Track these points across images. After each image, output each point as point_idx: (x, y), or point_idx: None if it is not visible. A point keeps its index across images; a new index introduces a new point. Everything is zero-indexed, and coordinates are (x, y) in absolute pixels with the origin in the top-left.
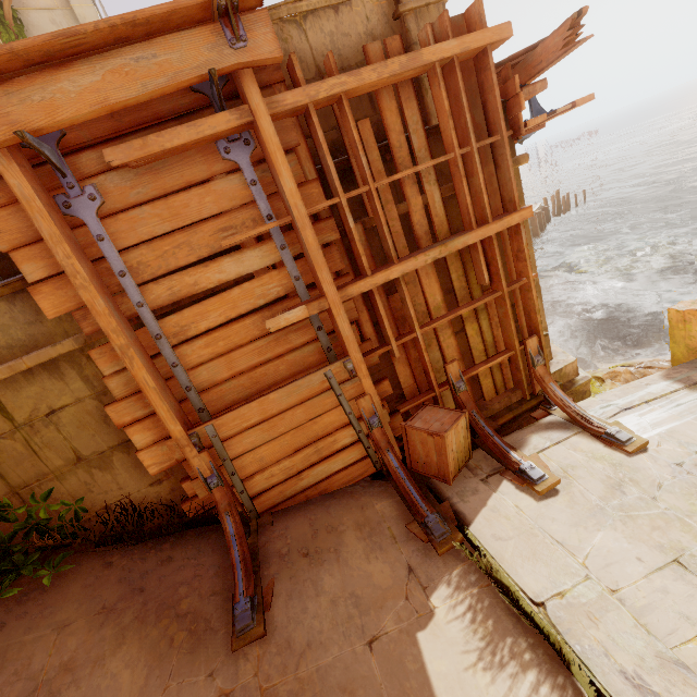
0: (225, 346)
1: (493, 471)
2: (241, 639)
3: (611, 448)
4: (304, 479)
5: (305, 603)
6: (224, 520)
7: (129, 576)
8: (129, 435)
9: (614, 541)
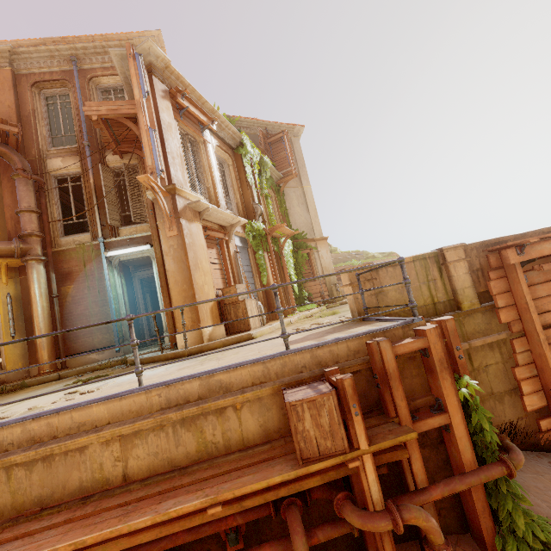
0: None
1: None
2: None
3: None
4: None
5: None
6: None
7: (544, 463)
8: (521, 385)
9: None
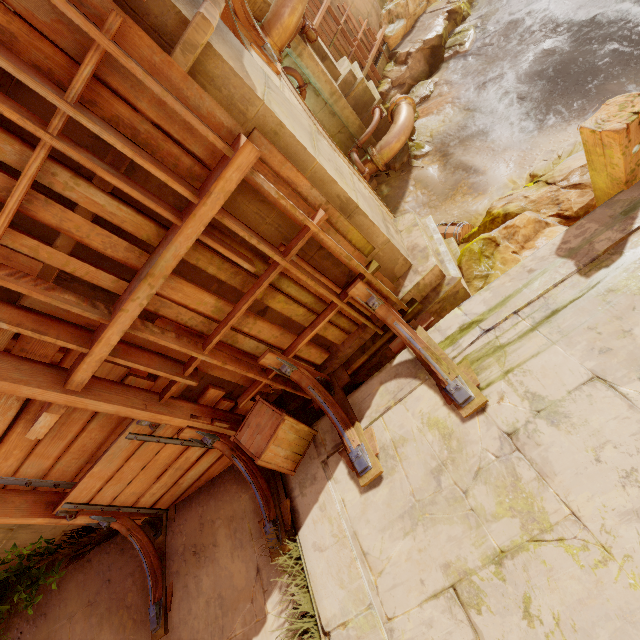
0: (23, 451)
1: (334, 448)
2: (155, 636)
3: (449, 407)
4: (184, 483)
5: (190, 605)
6: (130, 540)
7: (99, 574)
8: None
9: (409, 555)
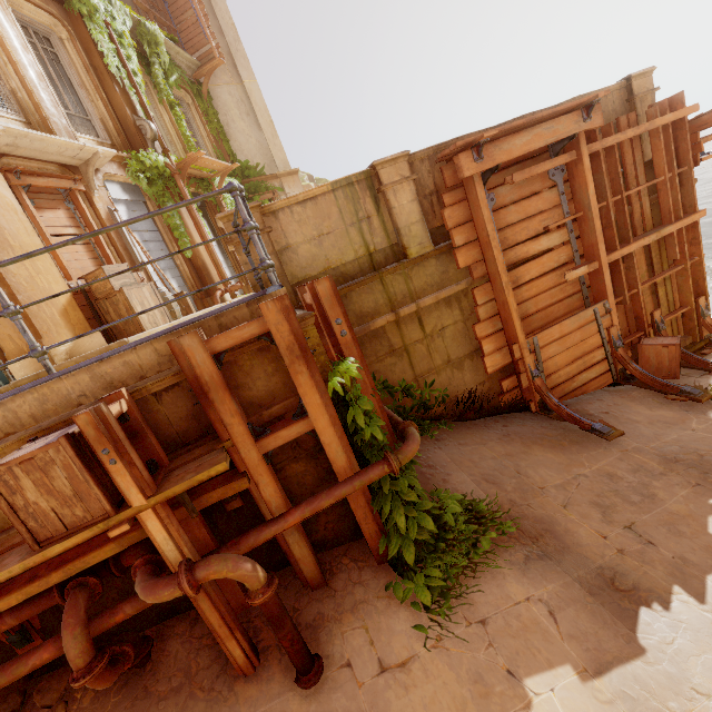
0: (535, 292)
1: (702, 374)
2: (611, 436)
3: None
4: (575, 382)
5: (633, 425)
6: (548, 396)
7: (495, 429)
8: (482, 345)
9: None
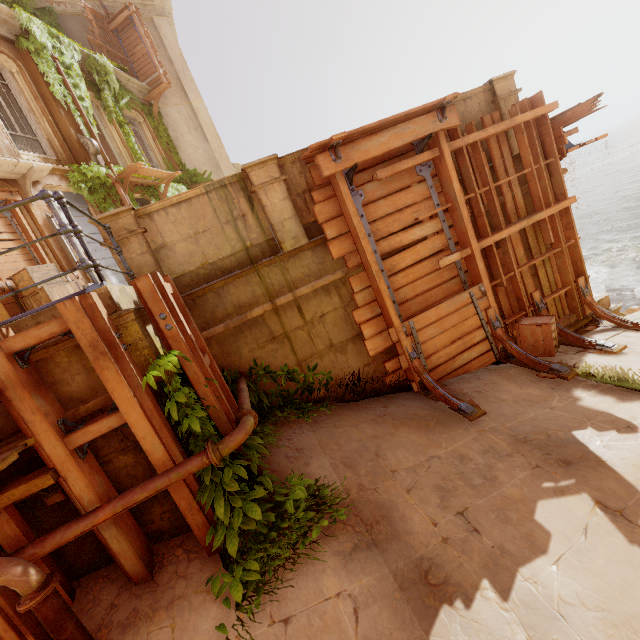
0: (412, 278)
1: (577, 351)
2: (473, 416)
3: None
4: (456, 362)
5: (499, 404)
6: (424, 376)
7: (373, 410)
8: (362, 329)
9: None
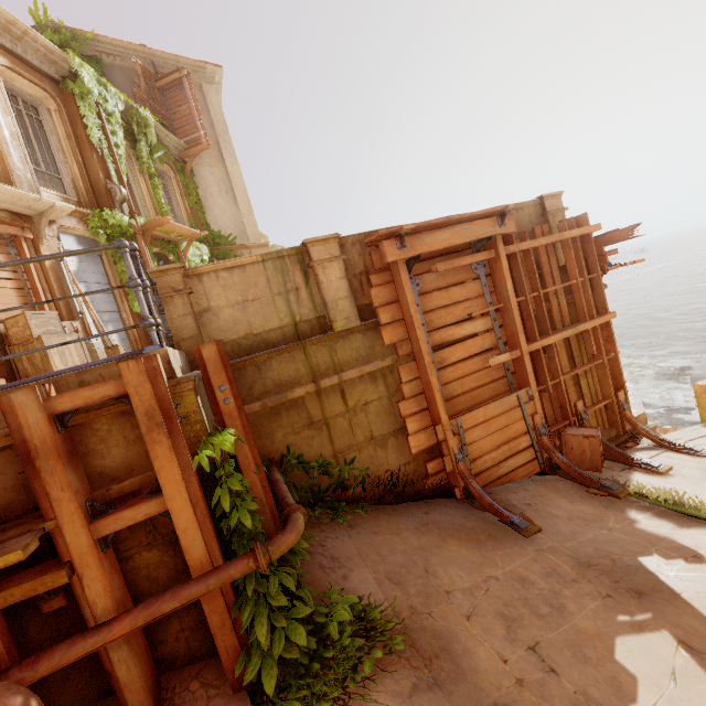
0: (461, 374)
1: (623, 468)
2: (528, 532)
3: (692, 456)
4: (501, 468)
5: (553, 520)
6: (471, 482)
7: (414, 516)
8: (406, 423)
9: None
